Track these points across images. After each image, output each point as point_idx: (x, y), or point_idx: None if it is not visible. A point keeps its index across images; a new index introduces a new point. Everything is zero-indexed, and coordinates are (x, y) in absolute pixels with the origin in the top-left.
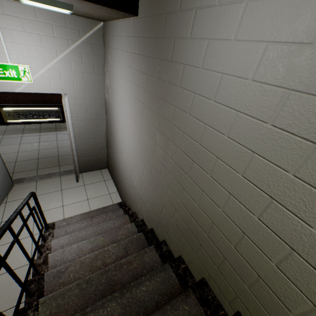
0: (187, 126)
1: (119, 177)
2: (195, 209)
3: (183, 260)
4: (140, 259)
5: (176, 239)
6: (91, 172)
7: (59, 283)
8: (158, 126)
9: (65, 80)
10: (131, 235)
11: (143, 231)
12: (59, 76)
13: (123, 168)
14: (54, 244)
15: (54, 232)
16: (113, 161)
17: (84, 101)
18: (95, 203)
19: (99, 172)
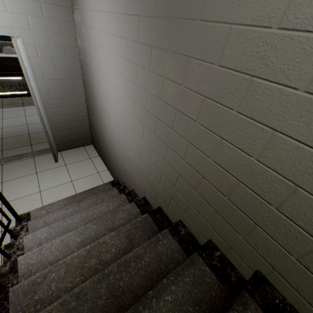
0: (242, 3)
1: (107, 152)
2: (250, 168)
3: (216, 245)
4: (153, 251)
5: (202, 218)
6: (72, 150)
7: (35, 301)
8: (169, 43)
9: (13, 13)
10: (133, 218)
11: (149, 212)
12: (2, 4)
13: (112, 137)
14: (27, 241)
15: (28, 225)
16: (98, 133)
17: (49, 51)
18: (81, 185)
19: (83, 149)
